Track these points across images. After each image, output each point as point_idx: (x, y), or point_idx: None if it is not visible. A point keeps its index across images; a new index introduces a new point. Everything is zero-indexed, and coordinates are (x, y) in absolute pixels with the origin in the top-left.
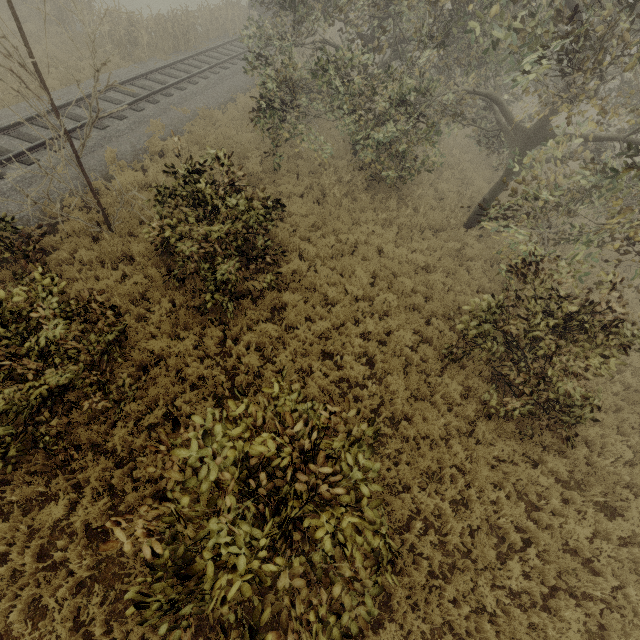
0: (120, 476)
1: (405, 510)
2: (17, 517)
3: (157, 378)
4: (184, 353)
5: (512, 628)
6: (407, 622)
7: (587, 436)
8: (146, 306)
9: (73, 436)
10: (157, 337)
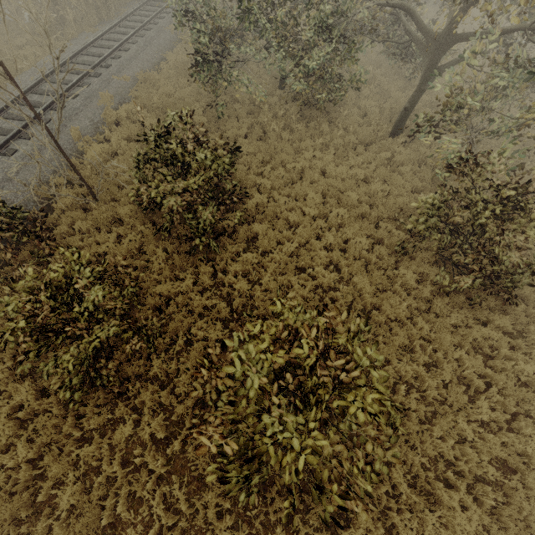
0: (165, 395)
1: (390, 379)
2: (97, 439)
3: (173, 315)
4: (186, 290)
5: (488, 448)
6: (408, 459)
7: (522, 294)
8: (144, 258)
9: (121, 372)
10: (162, 282)
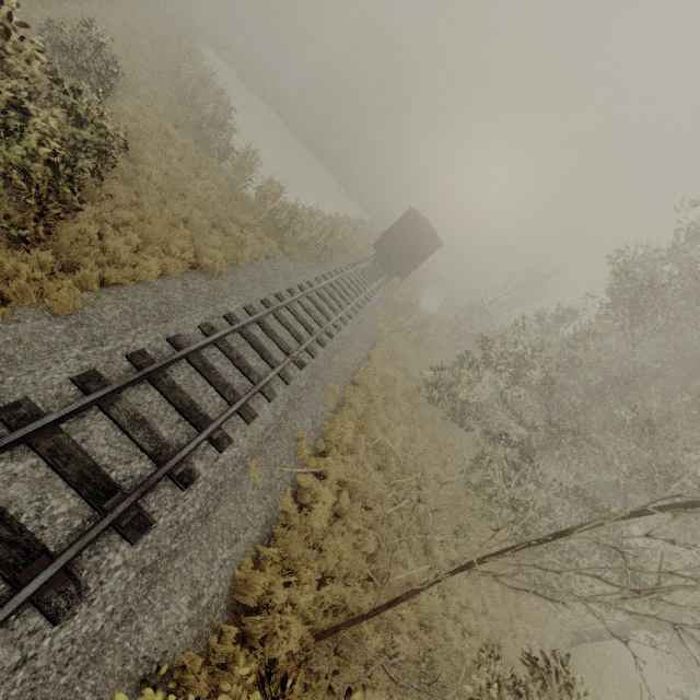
0: None
1: None
2: None
3: None
4: None
5: None
6: None
7: None
8: None
9: None
10: None
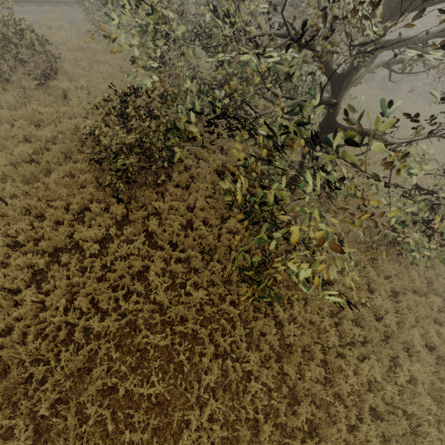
0: None
1: None
2: None
3: None
4: None
5: None
6: None
7: (161, 211)
8: None
9: None
10: None
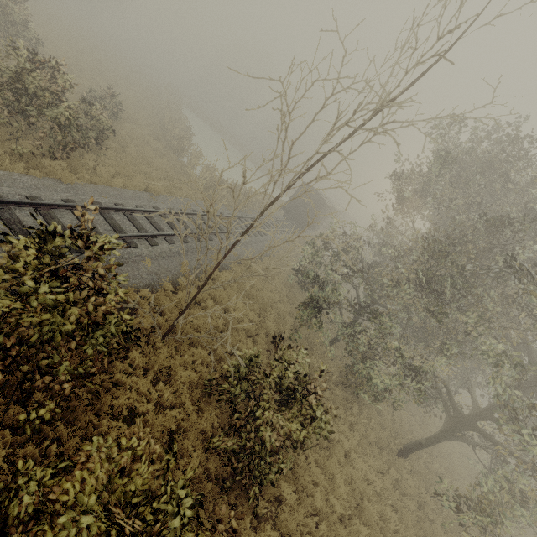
0: None
1: None
2: None
3: None
4: None
5: None
6: None
7: None
8: None
9: None
10: None
